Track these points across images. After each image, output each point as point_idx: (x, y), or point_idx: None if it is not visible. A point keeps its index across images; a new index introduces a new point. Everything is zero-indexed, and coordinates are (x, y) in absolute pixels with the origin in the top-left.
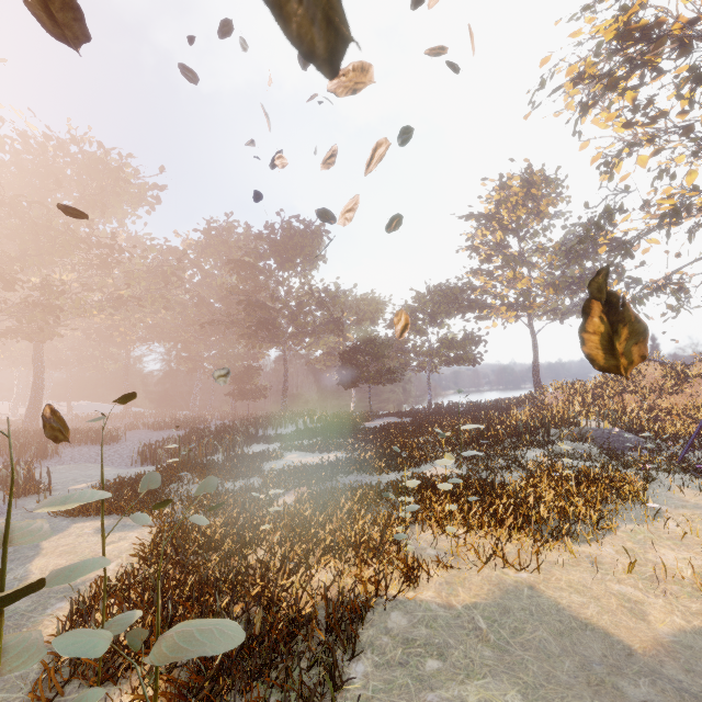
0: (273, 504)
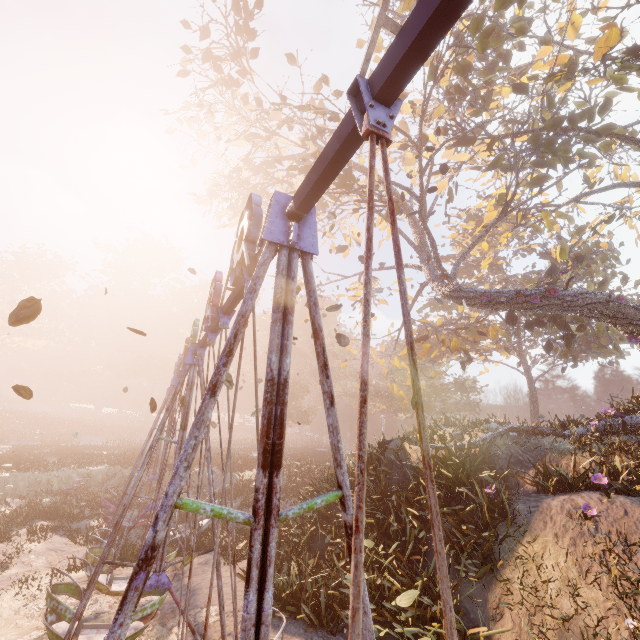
0: None
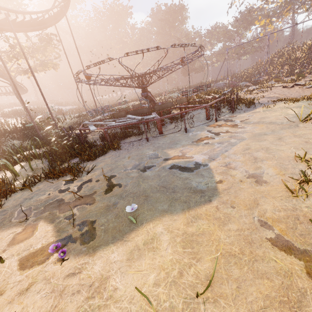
0: None
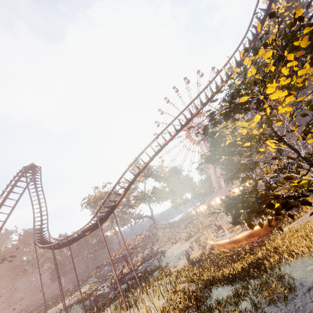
0: None
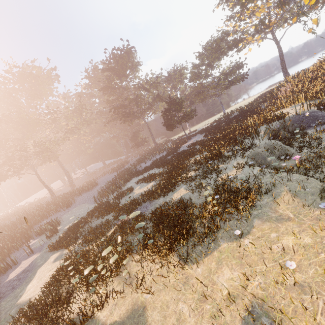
0: (110, 231)
